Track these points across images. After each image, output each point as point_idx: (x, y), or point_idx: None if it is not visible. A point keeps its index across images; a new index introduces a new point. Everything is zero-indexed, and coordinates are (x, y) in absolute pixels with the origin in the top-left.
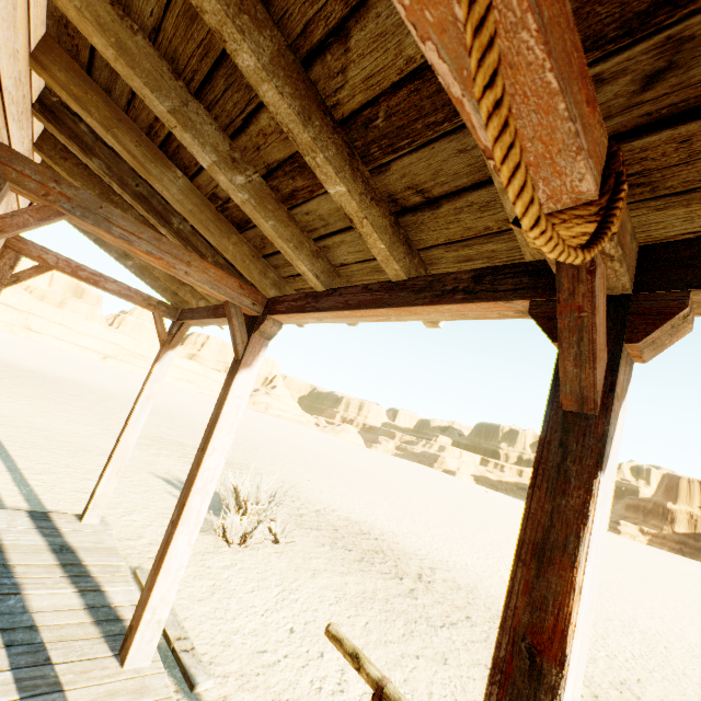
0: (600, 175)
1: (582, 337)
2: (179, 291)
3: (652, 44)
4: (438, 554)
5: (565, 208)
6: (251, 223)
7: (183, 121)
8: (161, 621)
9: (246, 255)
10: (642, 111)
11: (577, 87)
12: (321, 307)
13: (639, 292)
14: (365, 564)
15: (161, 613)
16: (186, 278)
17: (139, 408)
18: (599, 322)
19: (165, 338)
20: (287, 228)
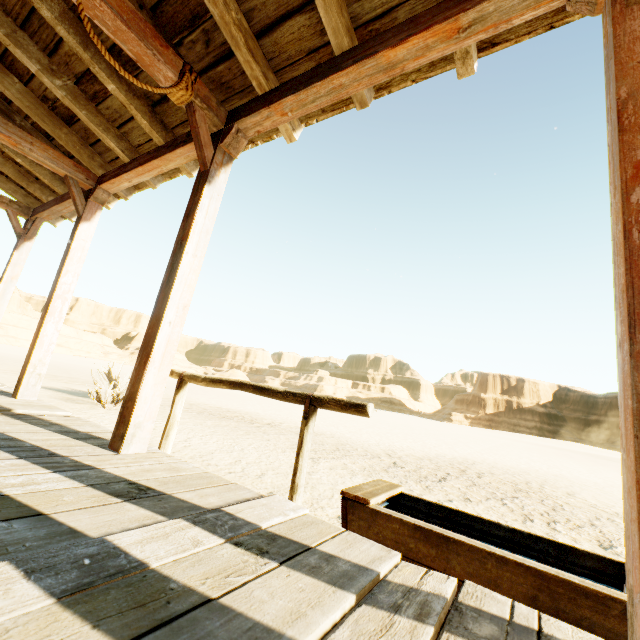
0: (179, 73)
1: (198, 139)
2: (28, 188)
3: (200, 31)
4: (291, 420)
5: (173, 85)
6: (75, 119)
7: (15, 42)
8: (41, 375)
9: (77, 143)
10: (212, 56)
11: (152, 40)
12: (127, 170)
13: (225, 127)
14: (225, 419)
15: (41, 370)
16: (31, 155)
17: (4, 286)
18: (203, 133)
19: (21, 232)
20: (97, 118)
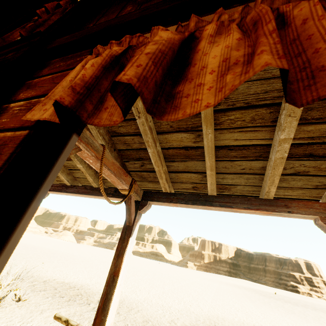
0: (129, 185)
1: (129, 210)
2: None
3: (141, 162)
4: None
5: (124, 189)
6: None
7: None
8: None
9: None
10: (142, 169)
11: (123, 176)
12: (68, 191)
13: (142, 200)
14: (71, 302)
15: None
16: None
17: None
18: (132, 207)
19: None
20: None
